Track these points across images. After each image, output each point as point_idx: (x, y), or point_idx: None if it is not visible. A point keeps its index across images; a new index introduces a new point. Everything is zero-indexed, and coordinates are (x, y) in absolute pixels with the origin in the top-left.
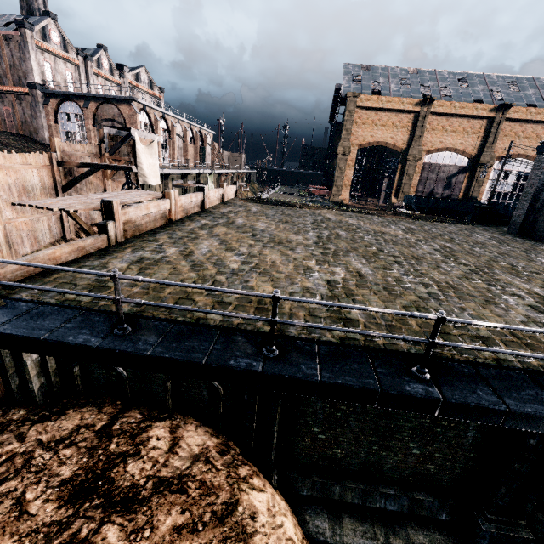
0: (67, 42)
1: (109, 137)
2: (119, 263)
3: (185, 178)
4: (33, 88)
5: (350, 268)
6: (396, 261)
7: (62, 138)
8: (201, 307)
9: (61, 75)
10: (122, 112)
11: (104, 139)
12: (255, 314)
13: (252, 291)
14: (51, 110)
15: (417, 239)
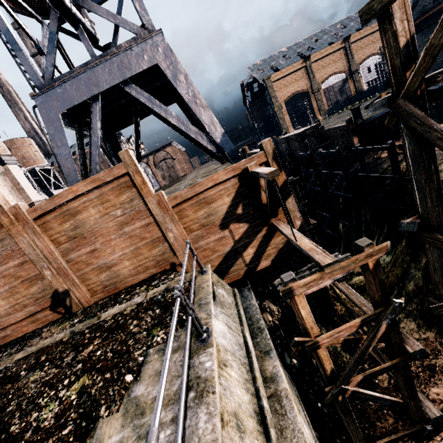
0: None
1: None
2: None
3: None
4: None
5: None
6: None
7: None
8: None
9: None
10: (168, 152)
11: None
12: None
13: None
14: None
15: None
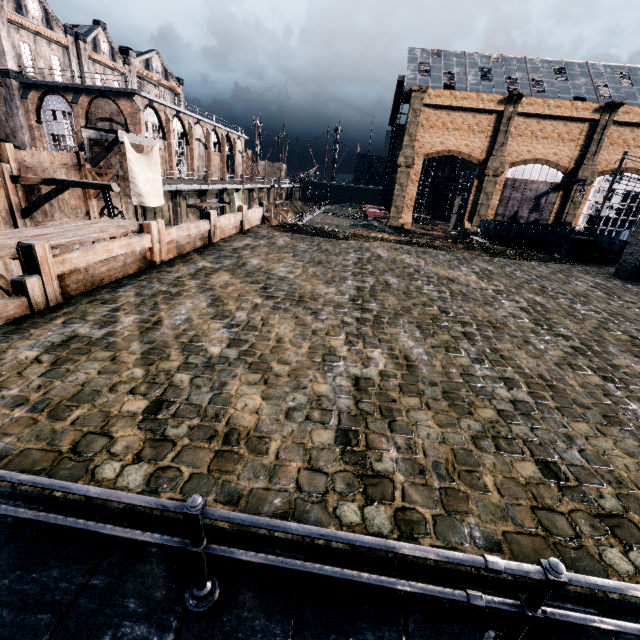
0: (51, 15)
1: (91, 142)
2: (27, 349)
3: (204, 195)
4: (6, 77)
5: (395, 349)
6: (465, 332)
7: (48, 143)
8: (115, 455)
9: (44, 59)
10: (122, 109)
11: (84, 146)
12: (210, 469)
13: (223, 408)
14: (31, 106)
15: (496, 289)
